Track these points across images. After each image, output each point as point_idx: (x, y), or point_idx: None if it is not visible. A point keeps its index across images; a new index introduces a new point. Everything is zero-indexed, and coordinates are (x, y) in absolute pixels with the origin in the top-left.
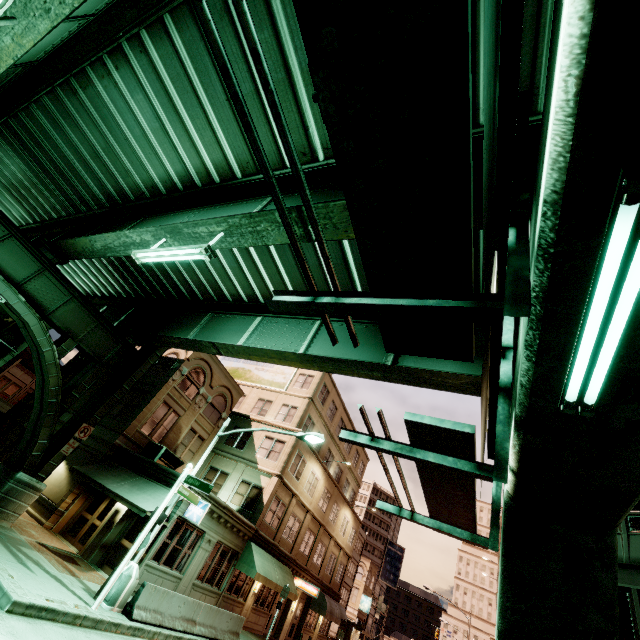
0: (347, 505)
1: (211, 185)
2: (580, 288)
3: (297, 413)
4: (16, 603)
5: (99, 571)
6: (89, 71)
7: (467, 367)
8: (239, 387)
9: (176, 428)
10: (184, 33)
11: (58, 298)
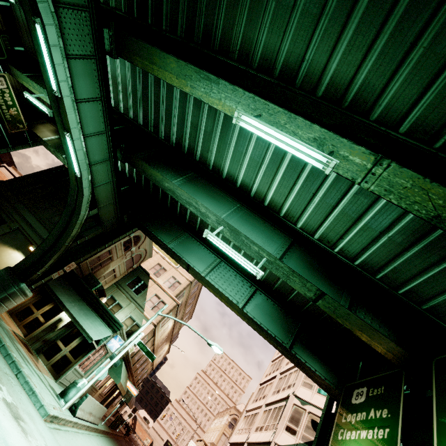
0: (170, 343)
1: (259, 202)
2: None
3: (179, 287)
4: (49, 415)
5: (39, 358)
6: None
7: (325, 372)
8: (152, 252)
9: (107, 266)
10: None
11: (104, 179)
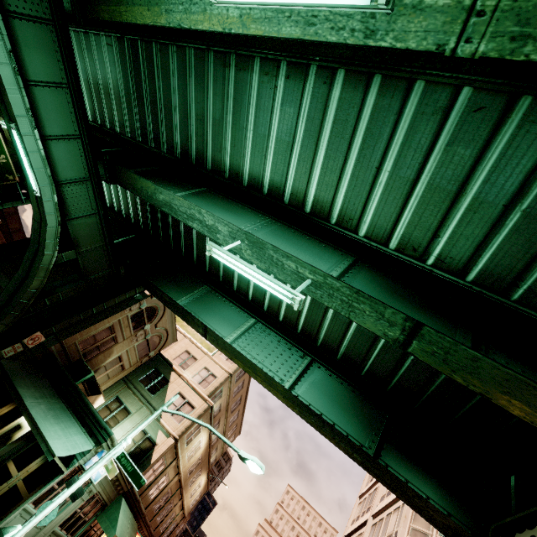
0: (207, 472)
1: (297, 209)
2: None
3: (214, 382)
4: None
5: None
6: (257, 61)
7: (447, 502)
8: (176, 334)
9: (108, 351)
10: (383, 98)
11: (84, 208)
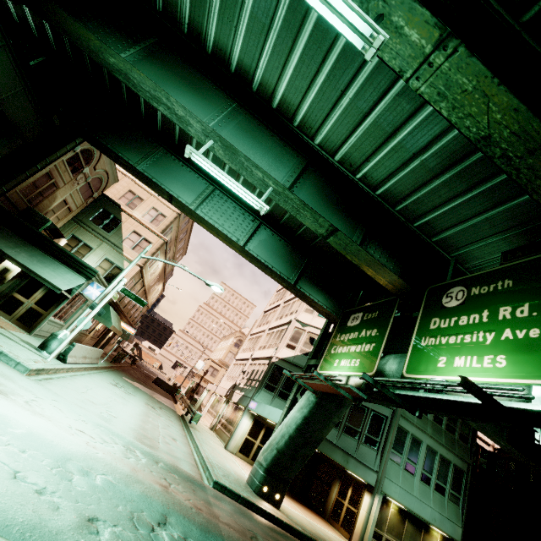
0: (163, 282)
1: (265, 102)
2: None
3: (165, 221)
4: (31, 370)
5: None
6: None
7: (327, 302)
8: (117, 175)
9: (52, 197)
10: None
11: None
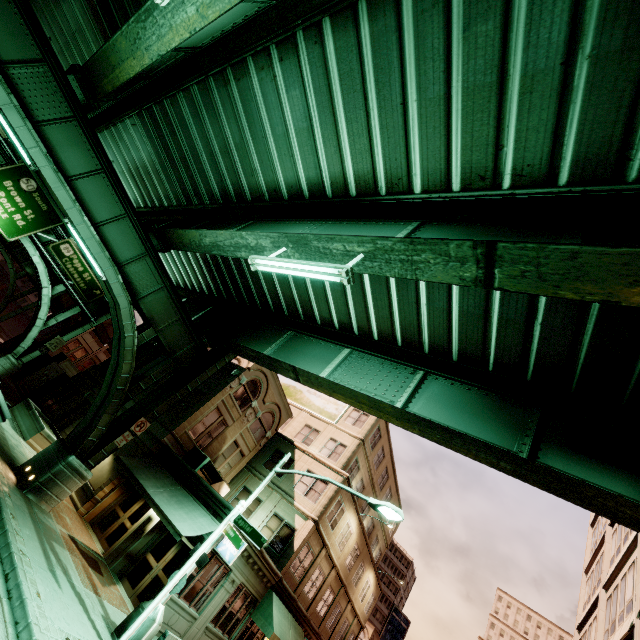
0: (372, 567)
1: (343, 198)
2: None
3: (345, 452)
4: None
5: (118, 584)
6: (249, 61)
7: None
8: (289, 408)
9: (221, 437)
10: (377, 22)
11: (151, 285)
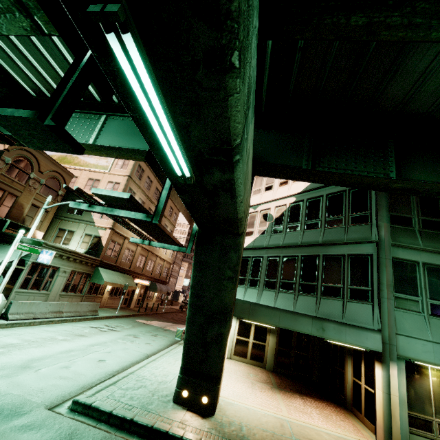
0: None
1: None
2: (137, 101)
3: (120, 187)
4: None
5: None
6: None
7: None
8: (68, 171)
9: (17, 206)
10: None
11: None
